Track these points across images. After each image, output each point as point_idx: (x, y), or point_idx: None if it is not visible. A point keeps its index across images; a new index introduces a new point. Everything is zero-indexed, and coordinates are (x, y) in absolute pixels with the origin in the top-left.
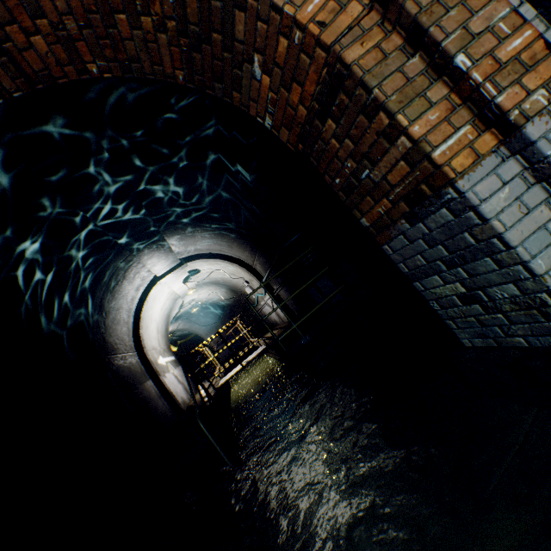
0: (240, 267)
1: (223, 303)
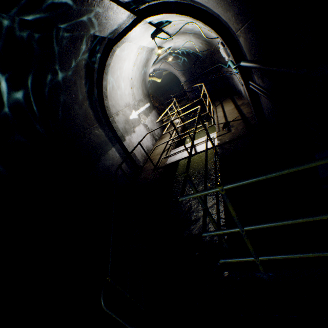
0: (215, 33)
1: (197, 53)
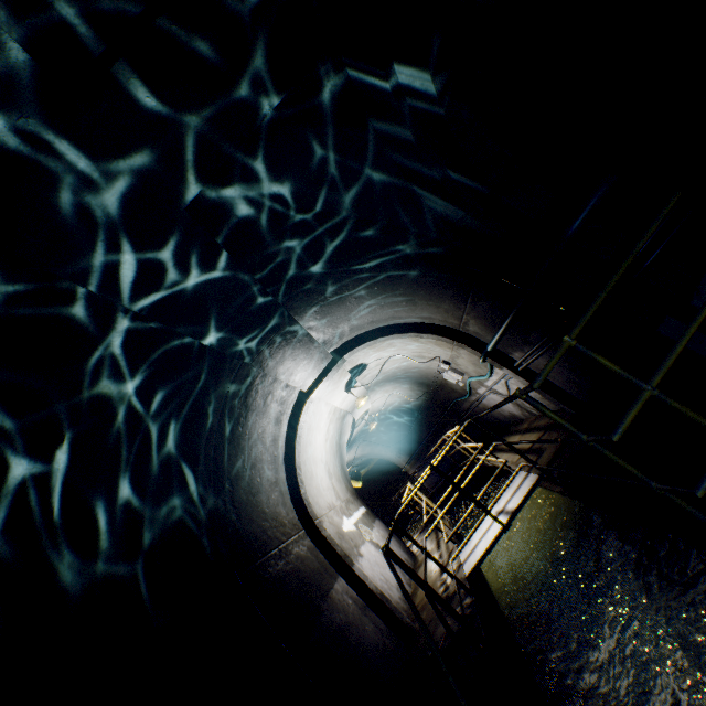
0: (435, 337)
1: (409, 406)
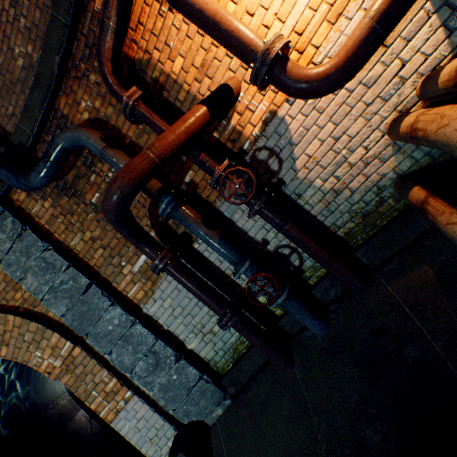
0: None
1: None
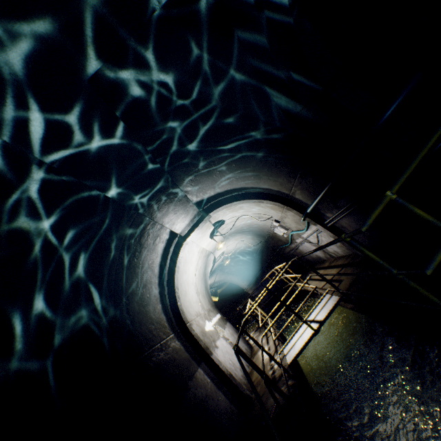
0: (272, 202)
1: (251, 250)
